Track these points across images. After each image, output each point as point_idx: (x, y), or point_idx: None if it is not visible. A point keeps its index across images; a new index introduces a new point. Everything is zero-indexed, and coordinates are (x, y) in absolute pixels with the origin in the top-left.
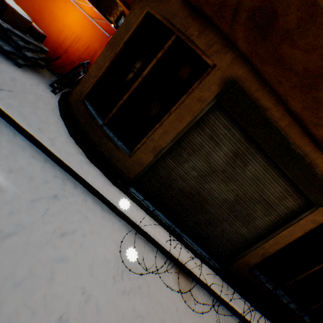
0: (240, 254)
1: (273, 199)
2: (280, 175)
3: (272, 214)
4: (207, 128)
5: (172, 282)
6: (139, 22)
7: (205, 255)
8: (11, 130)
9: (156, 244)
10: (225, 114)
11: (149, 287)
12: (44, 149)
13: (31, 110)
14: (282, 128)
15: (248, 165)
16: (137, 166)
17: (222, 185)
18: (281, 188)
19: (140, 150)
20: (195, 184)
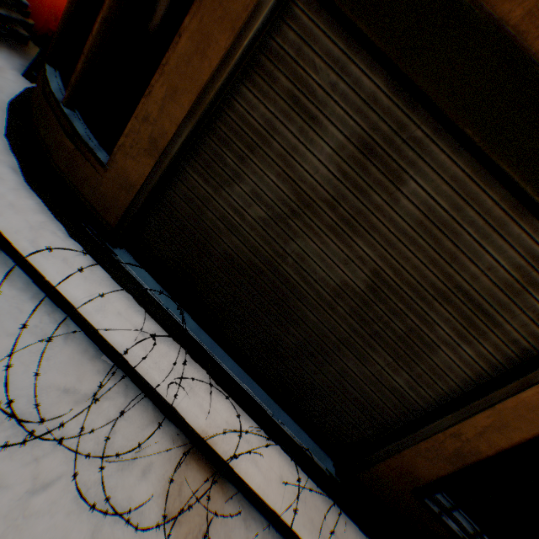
0: (390, 443)
1: (491, 288)
2: (513, 211)
3: (486, 336)
4: (281, 76)
5: (149, 489)
6: None
7: (297, 433)
8: None
9: (142, 383)
10: (329, 23)
11: (33, 494)
12: None
13: None
14: (515, 28)
15: (404, 181)
16: (122, 194)
17: (332, 244)
18: (516, 253)
19: (123, 151)
20: (262, 243)
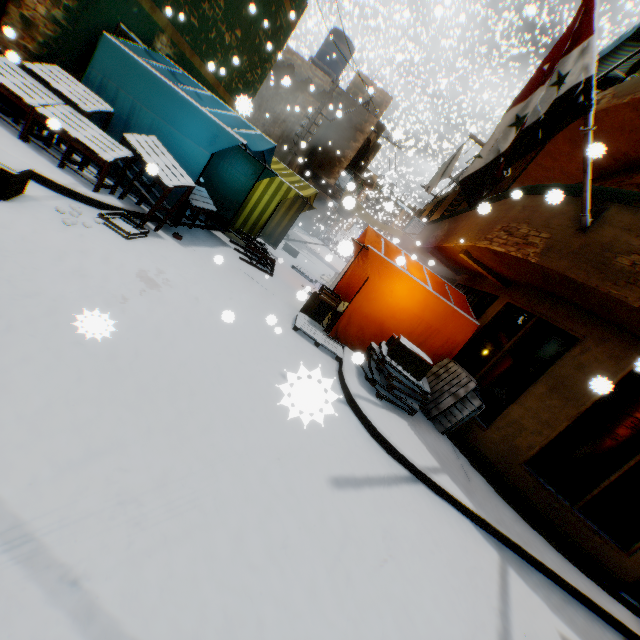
0: None
1: None
2: None
3: None
4: None
5: None
6: (616, 380)
7: None
8: (522, 562)
9: None
10: None
11: None
12: (553, 576)
13: (501, 511)
14: None
15: None
16: (637, 566)
17: None
18: None
19: None
20: None
